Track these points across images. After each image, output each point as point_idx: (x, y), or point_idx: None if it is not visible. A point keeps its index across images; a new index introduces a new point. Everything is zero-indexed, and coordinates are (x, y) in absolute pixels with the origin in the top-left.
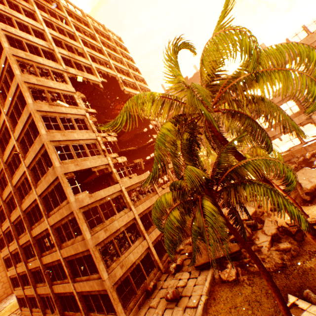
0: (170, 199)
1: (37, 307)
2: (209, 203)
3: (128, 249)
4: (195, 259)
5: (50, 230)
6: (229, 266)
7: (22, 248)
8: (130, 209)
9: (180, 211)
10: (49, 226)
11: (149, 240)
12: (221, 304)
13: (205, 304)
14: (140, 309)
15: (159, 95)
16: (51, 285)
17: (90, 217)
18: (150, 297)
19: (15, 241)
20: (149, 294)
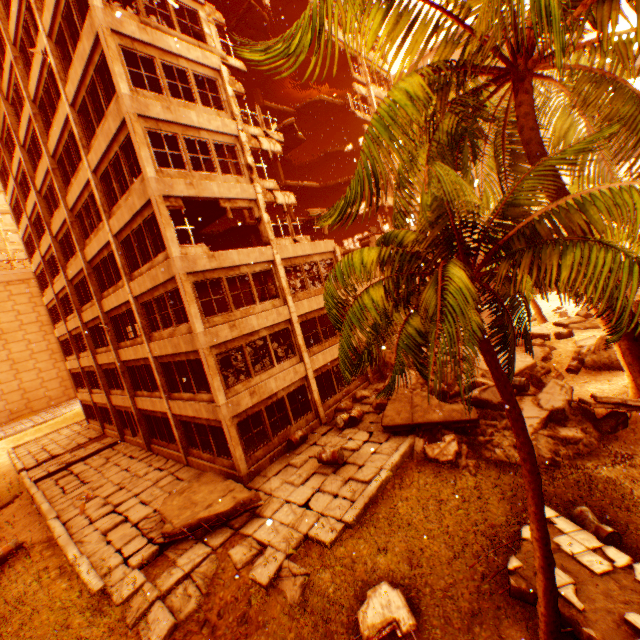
0: (372, 261)
1: (112, 423)
2: (462, 273)
3: (269, 369)
4: (387, 416)
5: (133, 305)
6: (447, 440)
7: (88, 328)
8: (284, 301)
9: (388, 290)
10: (131, 298)
11: (310, 365)
12: (413, 490)
13: (384, 483)
14: (272, 464)
15: None
16: (133, 395)
17: (208, 306)
18: (293, 453)
19: (76, 315)
20: (292, 447)
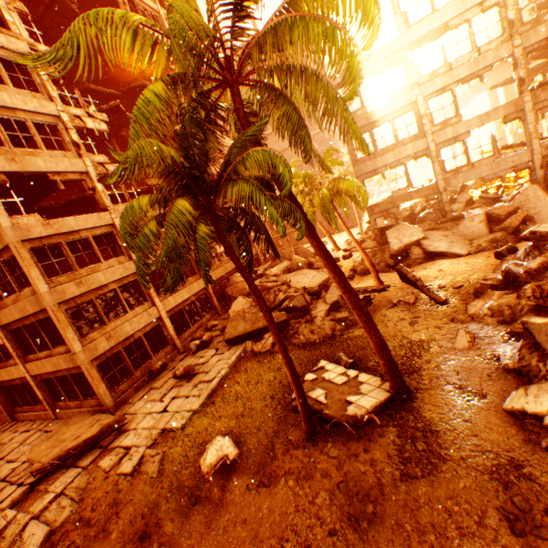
0: (146, 204)
1: None
2: (186, 203)
3: (123, 316)
4: (227, 333)
5: None
6: (267, 337)
7: None
8: (129, 258)
9: (159, 222)
10: None
11: (163, 308)
12: (244, 376)
13: (223, 377)
14: (137, 393)
15: (139, 21)
16: None
17: None
18: (155, 380)
19: None
20: (155, 375)
